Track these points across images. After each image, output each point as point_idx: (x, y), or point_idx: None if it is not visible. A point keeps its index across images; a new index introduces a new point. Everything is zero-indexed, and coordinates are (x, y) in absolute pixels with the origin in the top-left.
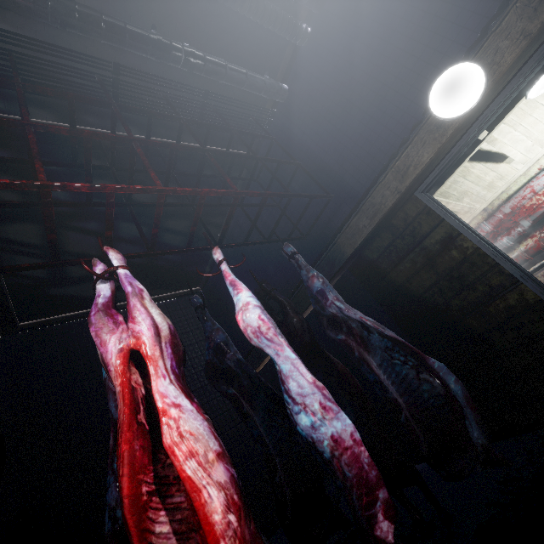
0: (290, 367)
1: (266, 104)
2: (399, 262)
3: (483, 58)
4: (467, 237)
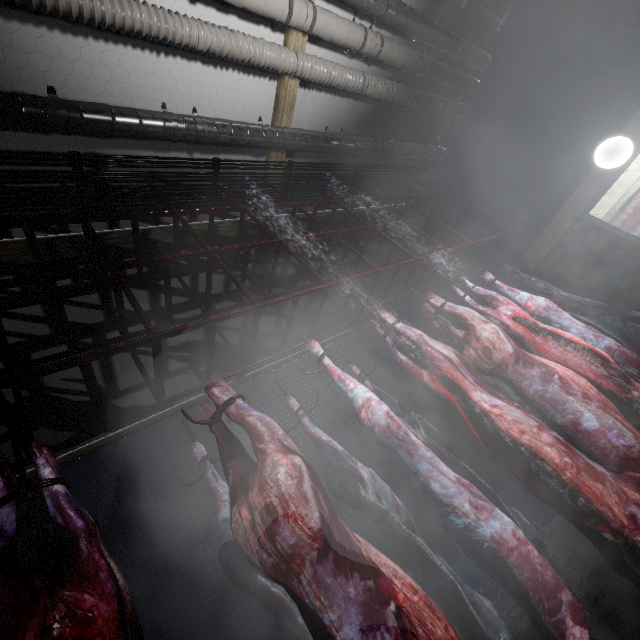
0: (569, 322)
1: (426, 164)
2: (572, 266)
3: (628, 132)
4: (627, 239)
